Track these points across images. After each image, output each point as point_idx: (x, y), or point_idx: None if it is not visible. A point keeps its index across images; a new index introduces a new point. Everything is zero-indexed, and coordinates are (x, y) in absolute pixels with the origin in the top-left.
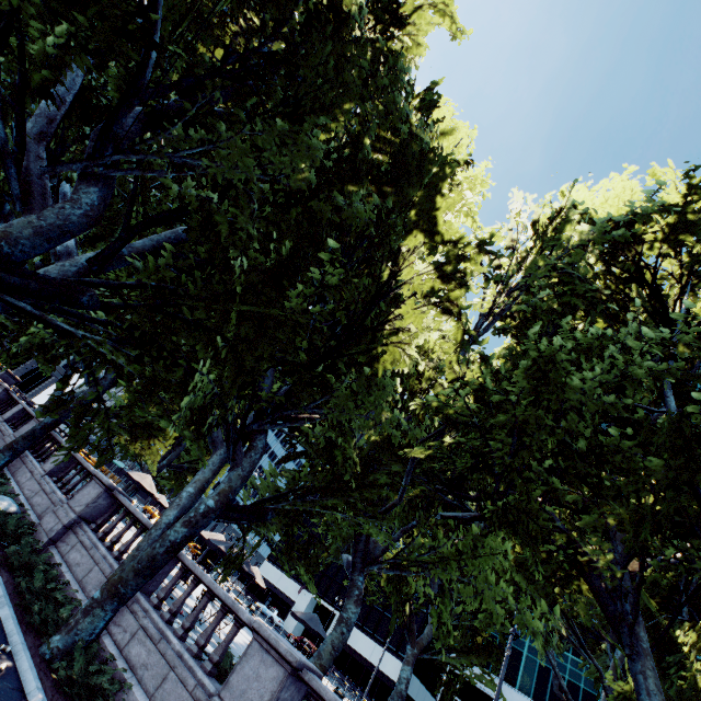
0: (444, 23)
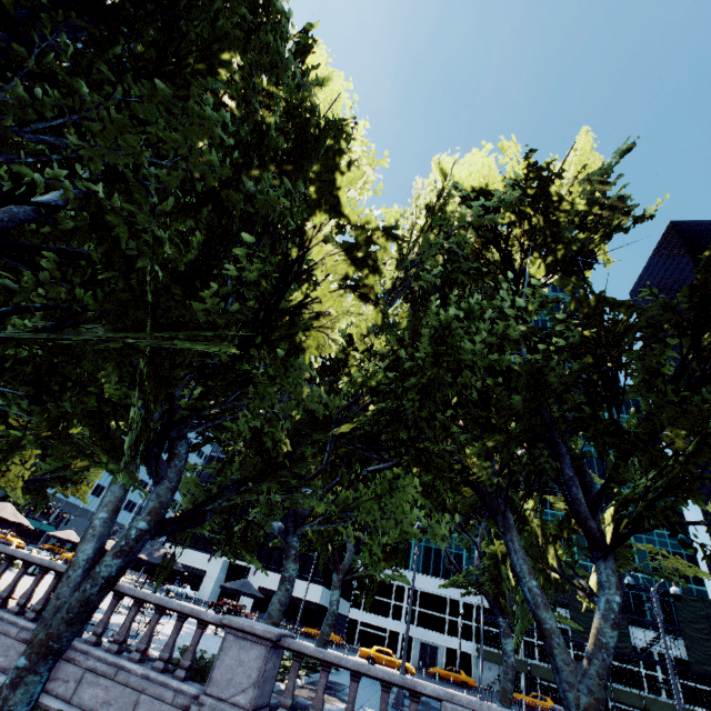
0: None
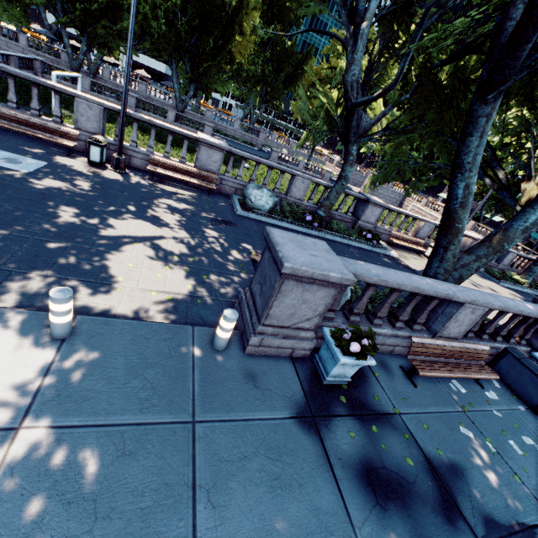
0: None
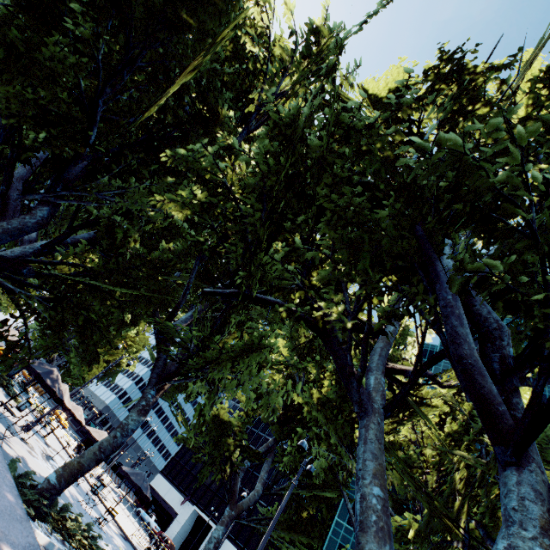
0: None
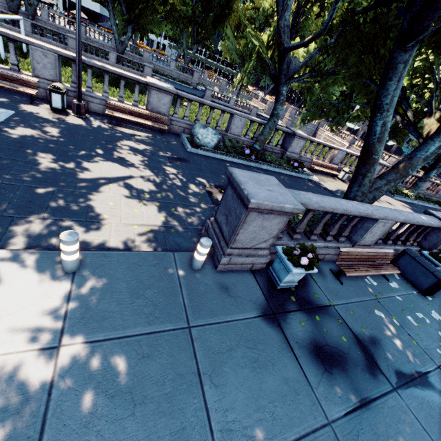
0: None
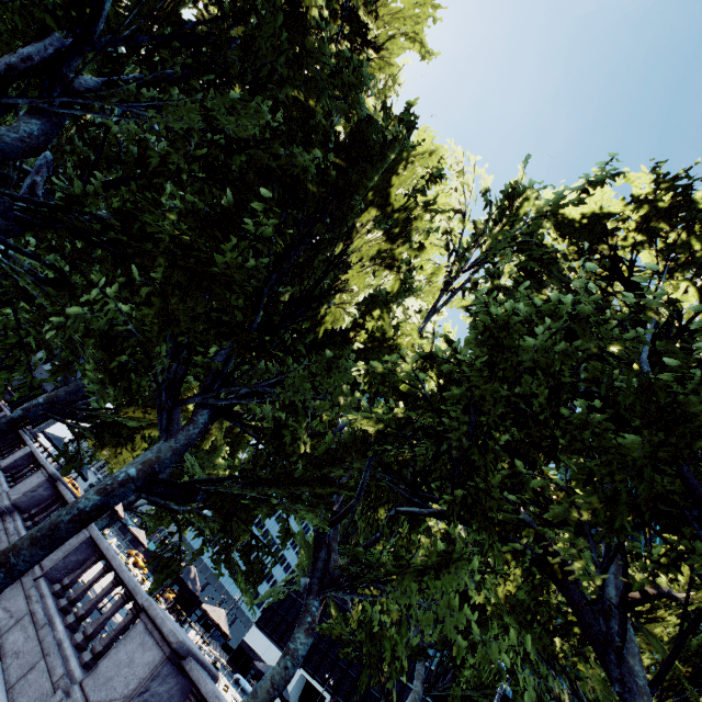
0: (414, 48)
